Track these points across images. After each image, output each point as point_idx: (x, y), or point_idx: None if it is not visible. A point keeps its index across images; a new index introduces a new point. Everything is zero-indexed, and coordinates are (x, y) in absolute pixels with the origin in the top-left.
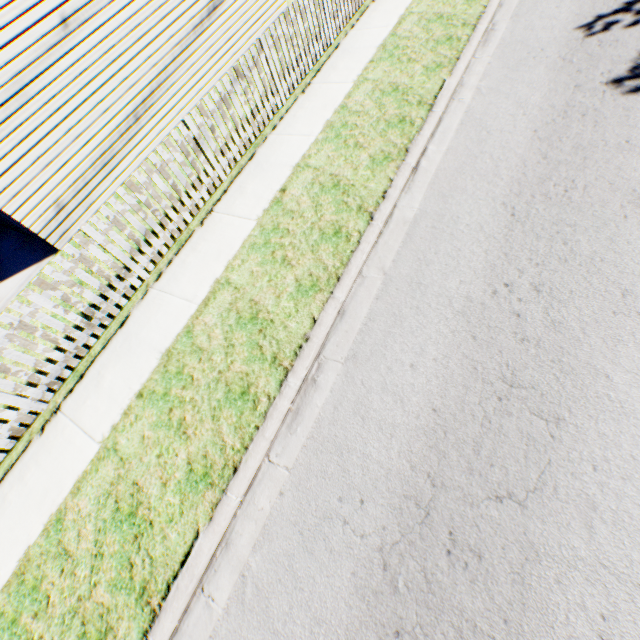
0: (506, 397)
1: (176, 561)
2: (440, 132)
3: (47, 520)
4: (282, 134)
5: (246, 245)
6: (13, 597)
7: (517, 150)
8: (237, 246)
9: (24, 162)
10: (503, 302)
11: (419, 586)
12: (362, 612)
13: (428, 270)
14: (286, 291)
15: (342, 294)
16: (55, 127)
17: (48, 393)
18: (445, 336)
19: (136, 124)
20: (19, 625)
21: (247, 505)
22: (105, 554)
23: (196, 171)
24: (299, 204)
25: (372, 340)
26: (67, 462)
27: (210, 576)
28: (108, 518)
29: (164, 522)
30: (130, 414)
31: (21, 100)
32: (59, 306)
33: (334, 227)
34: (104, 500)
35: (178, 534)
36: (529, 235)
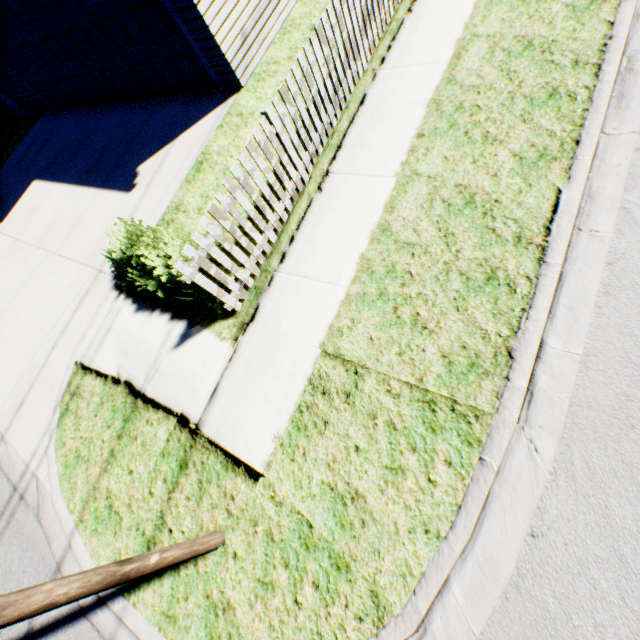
0: None
1: (544, 213)
2: None
3: (369, 235)
4: None
5: (479, 6)
6: (368, 283)
7: None
8: (467, 11)
9: None
10: None
11: None
12: None
13: None
14: (557, 17)
15: None
16: None
17: (310, 165)
18: None
19: None
20: (388, 295)
21: (597, 169)
22: (454, 233)
23: None
24: None
25: None
26: (364, 199)
27: (582, 221)
28: (441, 213)
29: (511, 197)
30: (417, 150)
31: None
32: (324, 67)
33: None
34: (427, 205)
35: (534, 198)
36: None
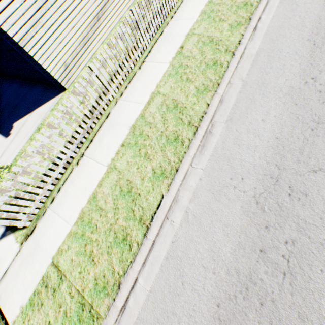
0: (315, 129)
1: (154, 207)
2: (267, 8)
3: (88, 198)
4: (176, 20)
5: (165, 75)
6: (80, 226)
7: (315, 12)
8: (160, 76)
9: (50, 41)
10: (311, 86)
11: (275, 209)
12: (247, 221)
13: (267, 76)
14: (191, 93)
15: (221, 91)
16: (62, 22)
17: (77, 148)
18: (279, 105)
19: (98, 22)
20: (85, 236)
21: (183, 185)
22: (119, 208)
23: (136, 40)
24: (191, 53)
25: (239, 111)
26: (92, 175)
27: (170, 213)
28: (117, 194)
29: (145, 193)
30: (119, 153)
31: (47, 6)
32: (81, 105)
33: (213, 61)
34: (114, 188)
35: (153, 197)
36: (324, 53)
